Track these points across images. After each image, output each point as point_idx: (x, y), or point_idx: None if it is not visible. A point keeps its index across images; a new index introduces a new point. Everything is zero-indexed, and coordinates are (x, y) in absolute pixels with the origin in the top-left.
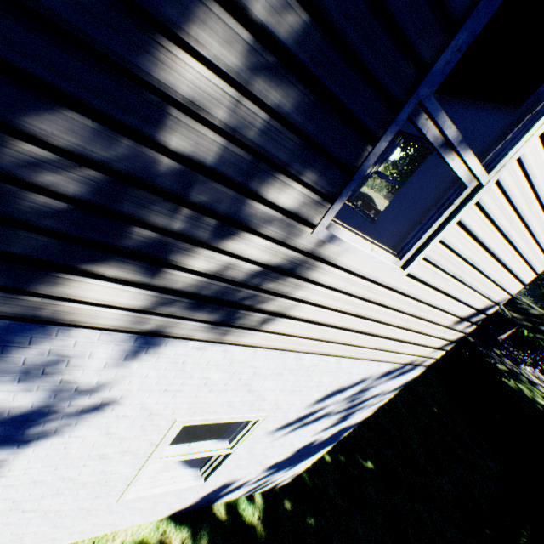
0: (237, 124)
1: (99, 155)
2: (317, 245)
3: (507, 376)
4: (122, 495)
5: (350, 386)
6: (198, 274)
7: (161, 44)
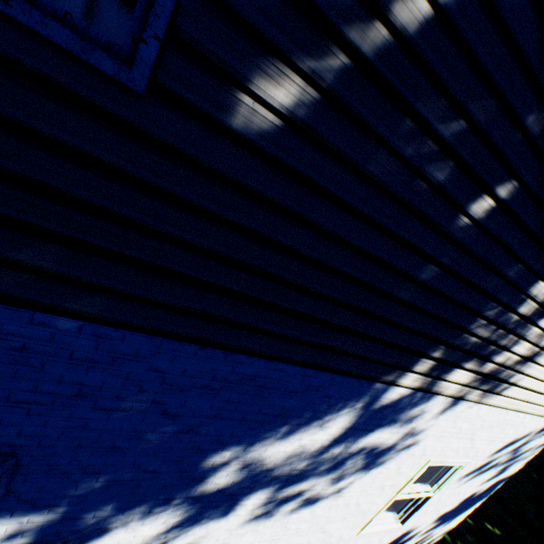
0: (543, 299)
1: (497, 319)
2: None
3: None
4: (364, 527)
5: (520, 438)
6: (495, 363)
7: (536, 281)
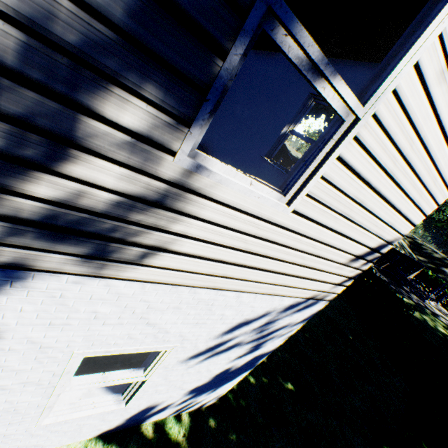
0: (33, 12)
1: None
2: (184, 175)
3: (412, 309)
4: (38, 420)
5: (256, 318)
6: (45, 201)
7: None
